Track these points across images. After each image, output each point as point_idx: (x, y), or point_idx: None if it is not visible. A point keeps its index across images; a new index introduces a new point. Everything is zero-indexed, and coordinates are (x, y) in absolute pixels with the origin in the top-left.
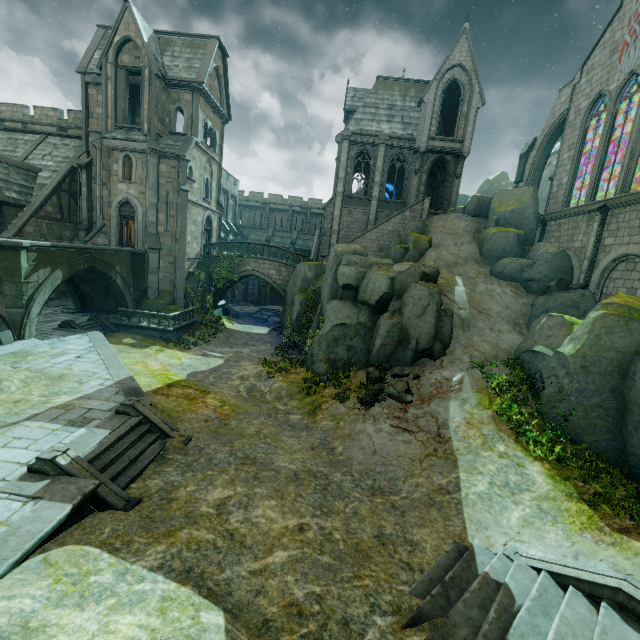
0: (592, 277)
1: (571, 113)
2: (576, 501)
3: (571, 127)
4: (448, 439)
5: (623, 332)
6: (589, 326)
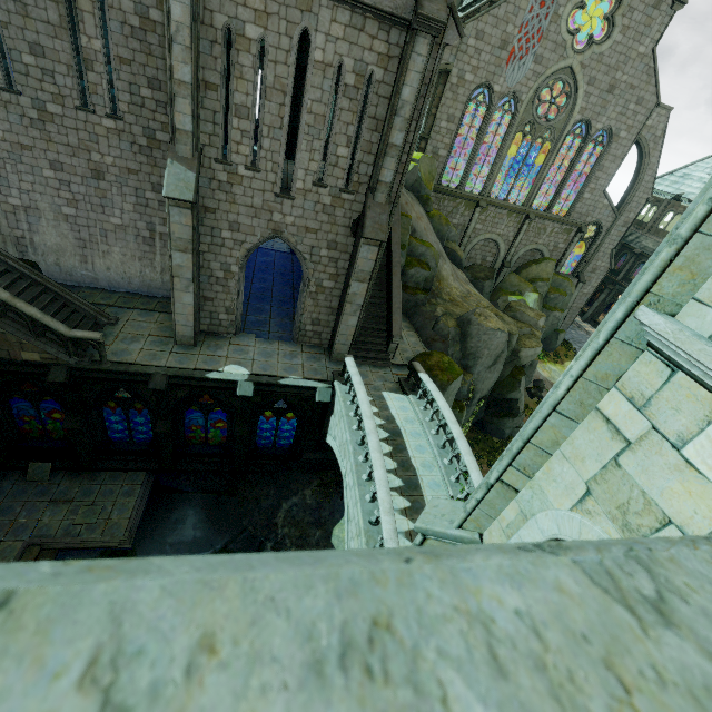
0: (467, 248)
1: (454, 73)
2: (556, 365)
3: (453, 93)
4: (552, 383)
5: (541, 301)
6: (537, 303)
